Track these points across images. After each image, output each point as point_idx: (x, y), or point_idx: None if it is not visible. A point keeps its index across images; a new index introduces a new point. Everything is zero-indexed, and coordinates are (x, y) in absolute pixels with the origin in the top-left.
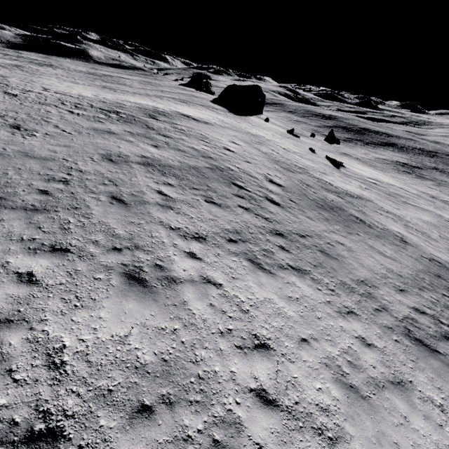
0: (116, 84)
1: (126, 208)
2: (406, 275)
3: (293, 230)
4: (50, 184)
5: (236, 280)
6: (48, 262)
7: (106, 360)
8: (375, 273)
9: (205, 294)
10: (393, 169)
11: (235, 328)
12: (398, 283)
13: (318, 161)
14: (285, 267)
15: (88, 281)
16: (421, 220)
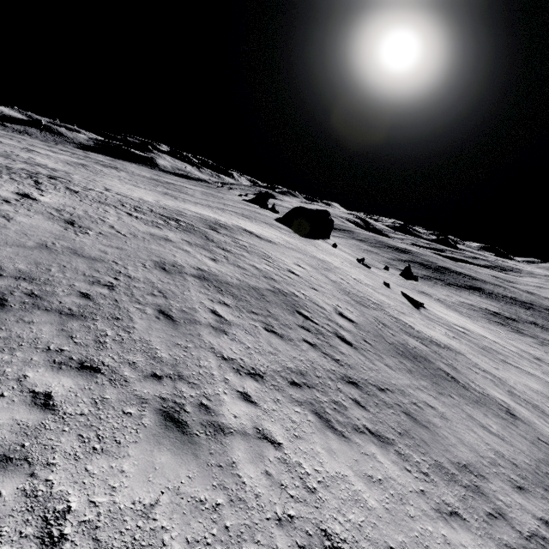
0: (178, 192)
1: (174, 326)
2: (523, 464)
3: (370, 380)
4: (93, 287)
5: (300, 441)
6: (72, 382)
7: (120, 542)
8: (480, 455)
9: (260, 455)
10: (483, 317)
11: (298, 515)
12: (514, 475)
13: (394, 297)
14: (362, 430)
15: (115, 415)
16: (529, 388)
